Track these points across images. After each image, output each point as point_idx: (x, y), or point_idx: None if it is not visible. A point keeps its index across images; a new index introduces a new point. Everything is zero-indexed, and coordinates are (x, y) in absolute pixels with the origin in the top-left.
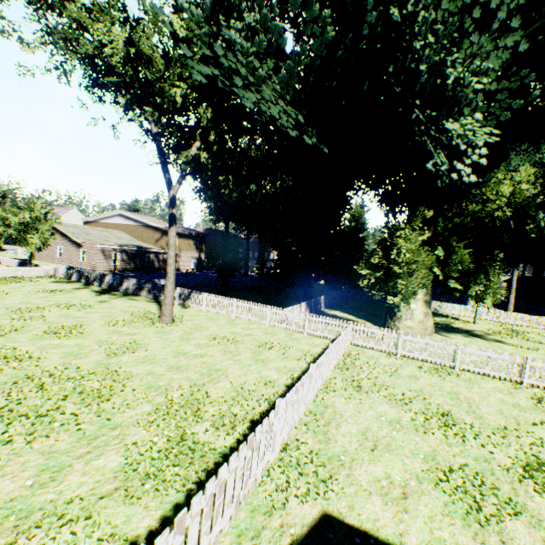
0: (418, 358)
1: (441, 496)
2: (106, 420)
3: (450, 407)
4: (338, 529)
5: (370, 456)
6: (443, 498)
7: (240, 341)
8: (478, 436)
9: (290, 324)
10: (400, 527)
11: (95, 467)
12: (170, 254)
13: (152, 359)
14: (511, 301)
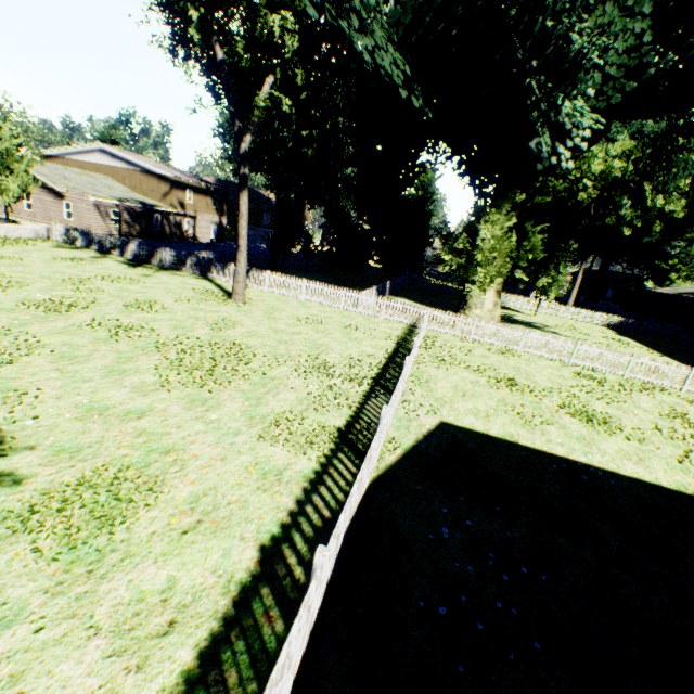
0: (487, 342)
1: (509, 417)
2: (262, 374)
3: (514, 376)
4: (452, 427)
5: (462, 399)
6: (510, 418)
7: (325, 323)
8: (532, 392)
9: (366, 309)
10: (487, 427)
11: (282, 398)
12: (243, 224)
13: (256, 335)
14: (572, 296)
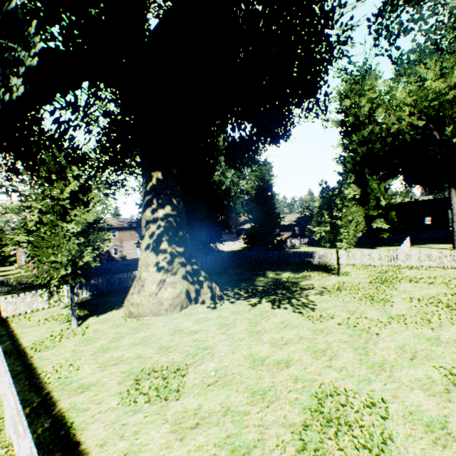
0: None
1: None
2: None
3: None
4: None
5: None
6: None
7: None
8: None
9: None
10: None
11: None
12: None
13: None
14: None
